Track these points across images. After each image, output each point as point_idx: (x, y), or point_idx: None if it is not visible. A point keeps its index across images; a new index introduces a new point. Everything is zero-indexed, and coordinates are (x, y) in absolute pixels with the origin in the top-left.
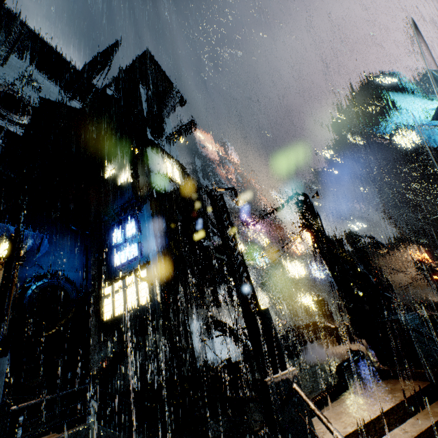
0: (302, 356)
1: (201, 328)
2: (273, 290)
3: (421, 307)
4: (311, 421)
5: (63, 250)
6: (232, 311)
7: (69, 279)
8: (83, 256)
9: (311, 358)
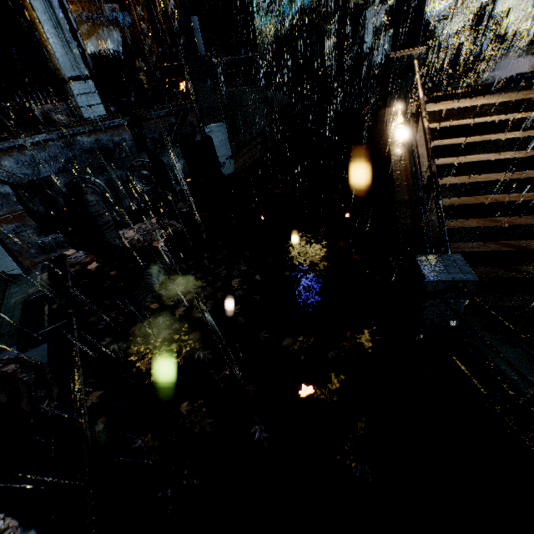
0: (501, 72)
1: (382, 15)
2: None
3: None
4: (415, 93)
5: None
6: None
7: None
8: None
9: (507, 74)
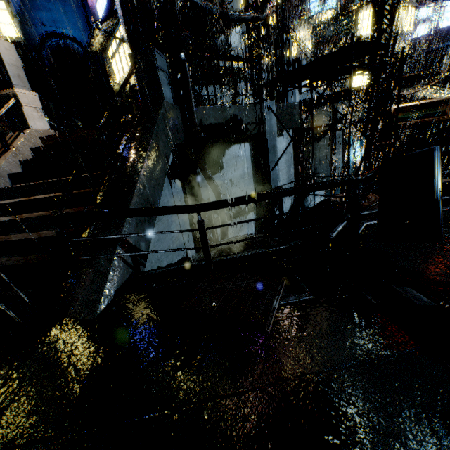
0: None
1: None
2: (320, 56)
3: (446, 75)
4: (27, 121)
5: (56, 2)
6: (231, 80)
7: (76, 39)
8: (81, 9)
9: None
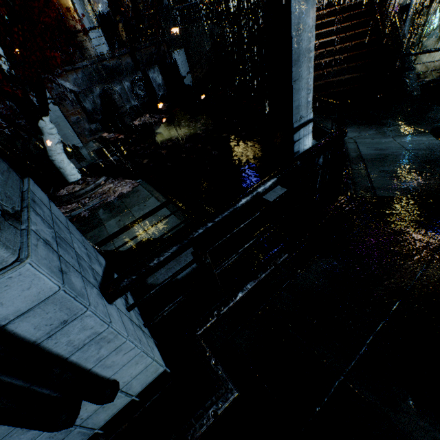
0: None
1: None
2: None
3: None
4: None
5: None
6: None
7: None
8: None
9: None
